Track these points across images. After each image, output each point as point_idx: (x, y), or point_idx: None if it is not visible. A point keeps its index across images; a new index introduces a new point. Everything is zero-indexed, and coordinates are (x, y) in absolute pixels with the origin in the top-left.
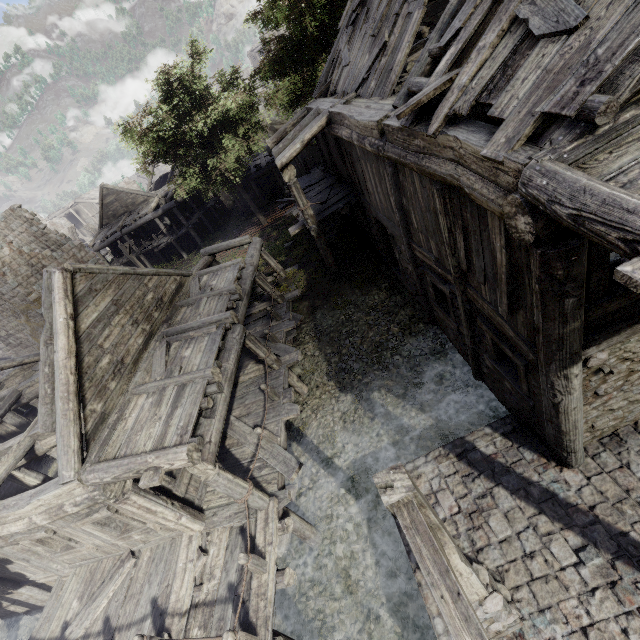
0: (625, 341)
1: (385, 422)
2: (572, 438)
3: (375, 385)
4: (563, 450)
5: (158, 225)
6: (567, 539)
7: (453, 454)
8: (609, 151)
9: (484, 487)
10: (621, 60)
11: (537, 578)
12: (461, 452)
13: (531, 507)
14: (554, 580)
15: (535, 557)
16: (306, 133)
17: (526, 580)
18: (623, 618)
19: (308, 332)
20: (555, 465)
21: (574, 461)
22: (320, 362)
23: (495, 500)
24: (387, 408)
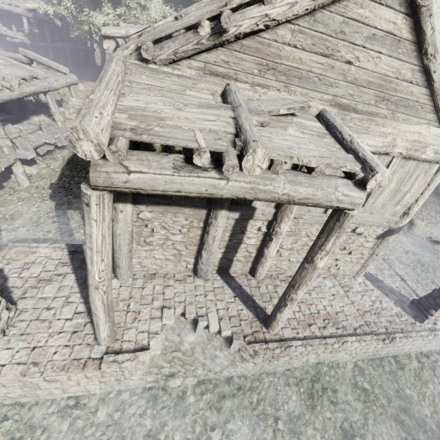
0: (164, 215)
1: (60, 227)
2: (118, 256)
3: (76, 206)
4: (115, 264)
5: (23, 23)
6: (78, 307)
7: (67, 250)
8: (149, 78)
9: (65, 271)
10: (165, 34)
11: (40, 319)
12: (73, 251)
13: (78, 288)
14: (48, 322)
15: (51, 310)
16: (133, 29)
17: (32, 318)
18: (62, 347)
19: (65, 156)
20: (113, 275)
21: (119, 274)
22: (54, 176)
23: (63, 279)
24: (70, 221)
